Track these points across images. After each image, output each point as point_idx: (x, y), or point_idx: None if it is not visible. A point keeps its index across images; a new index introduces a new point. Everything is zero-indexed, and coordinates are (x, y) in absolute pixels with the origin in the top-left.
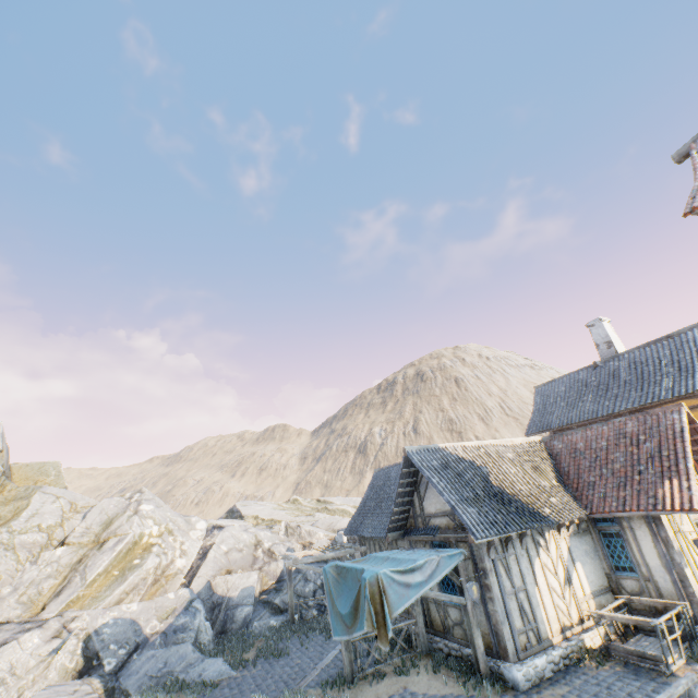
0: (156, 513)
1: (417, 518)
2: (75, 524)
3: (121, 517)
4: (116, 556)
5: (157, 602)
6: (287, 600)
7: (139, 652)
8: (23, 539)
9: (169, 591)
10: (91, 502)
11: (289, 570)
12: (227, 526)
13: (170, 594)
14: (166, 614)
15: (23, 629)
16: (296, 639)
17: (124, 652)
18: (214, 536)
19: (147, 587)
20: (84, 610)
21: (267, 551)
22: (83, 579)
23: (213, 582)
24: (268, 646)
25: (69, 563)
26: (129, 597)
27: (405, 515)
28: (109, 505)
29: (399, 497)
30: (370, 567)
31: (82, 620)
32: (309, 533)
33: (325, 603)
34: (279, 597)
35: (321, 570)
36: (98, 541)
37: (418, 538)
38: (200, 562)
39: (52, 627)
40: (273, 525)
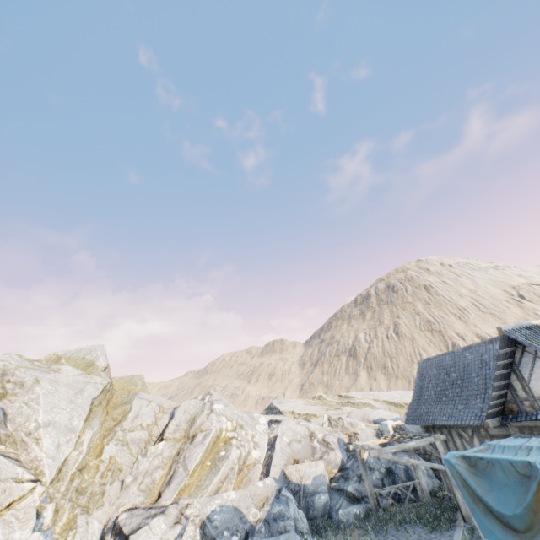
0: (226, 410)
1: (520, 402)
2: (165, 422)
3: (201, 415)
4: (206, 449)
5: (250, 490)
6: (359, 488)
7: (250, 539)
8: (132, 436)
9: (253, 479)
10: (172, 404)
11: (362, 460)
12: (282, 420)
13: (259, 483)
14: (261, 502)
15: (150, 515)
16: (392, 530)
17: (237, 539)
18: (274, 429)
19: (235, 476)
20: (193, 497)
21: (322, 441)
22: (185, 469)
23: (286, 471)
24: (372, 538)
25: (170, 455)
26: (223, 485)
27: (501, 400)
28: (189, 406)
29: (496, 381)
30: (536, 459)
31: (194, 507)
32: (351, 424)
33: (398, 491)
34: (351, 485)
35: (405, 460)
36: (188, 436)
37: (533, 423)
38: (270, 452)
39: (172, 513)
40: (308, 418)
